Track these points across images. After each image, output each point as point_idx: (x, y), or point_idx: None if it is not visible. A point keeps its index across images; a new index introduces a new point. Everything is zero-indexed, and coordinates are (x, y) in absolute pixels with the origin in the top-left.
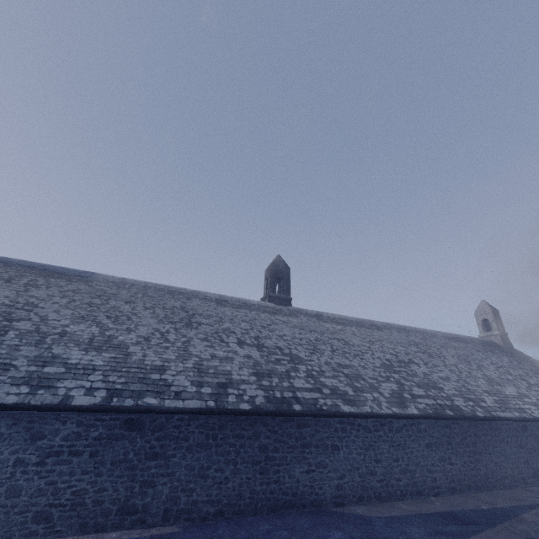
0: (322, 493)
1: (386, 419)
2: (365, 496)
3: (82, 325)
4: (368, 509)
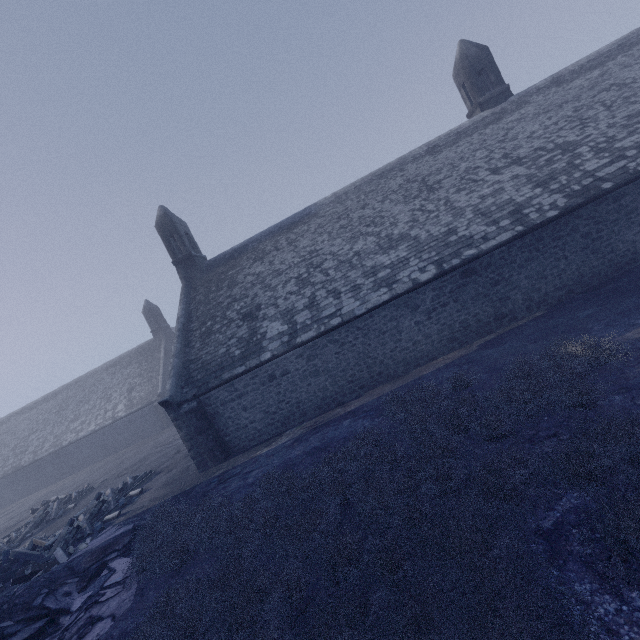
0: None
1: None
2: None
3: (360, 242)
4: None
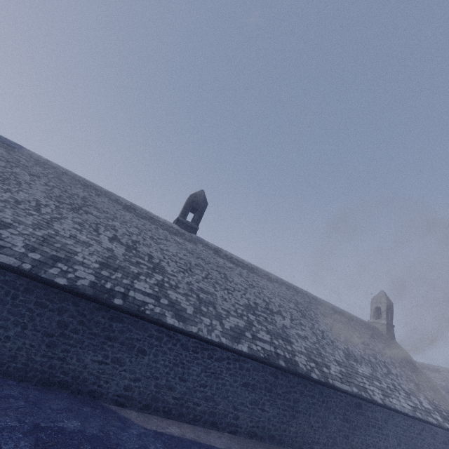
0: (106, 387)
1: (210, 345)
2: (152, 406)
3: None
4: (144, 418)
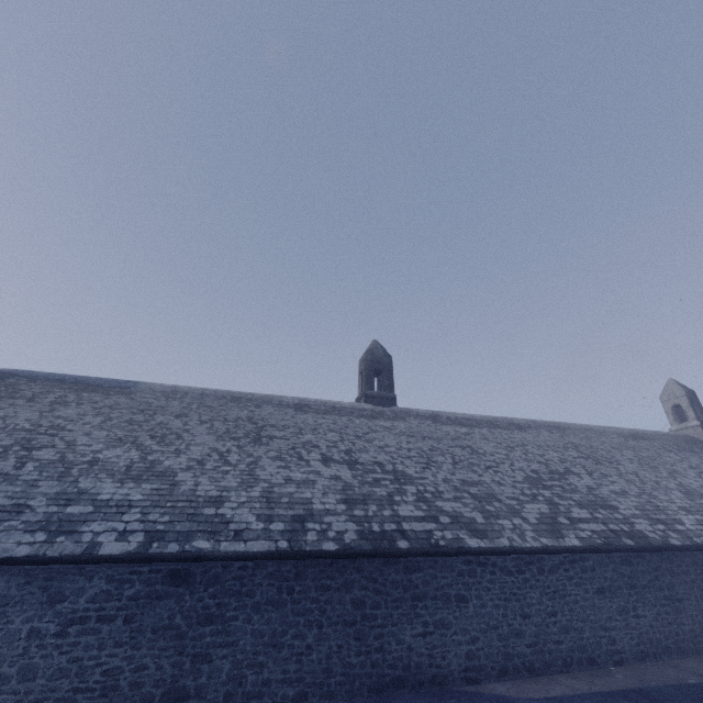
0: (445, 665)
1: (533, 556)
2: (509, 668)
3: (119, 449)
4: (514, 688)
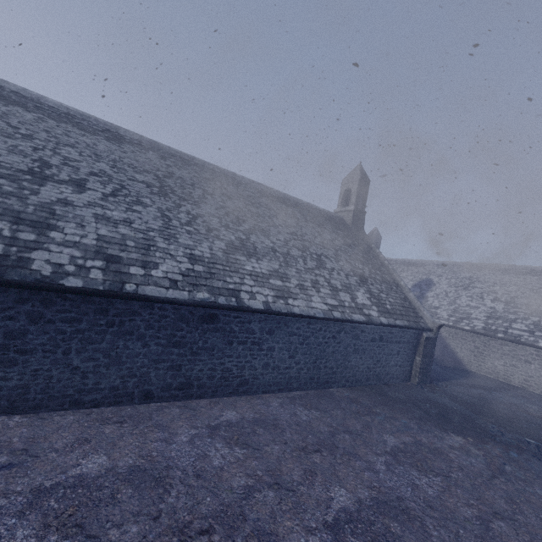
0: None
1: None
2: None
3: None
4: None
